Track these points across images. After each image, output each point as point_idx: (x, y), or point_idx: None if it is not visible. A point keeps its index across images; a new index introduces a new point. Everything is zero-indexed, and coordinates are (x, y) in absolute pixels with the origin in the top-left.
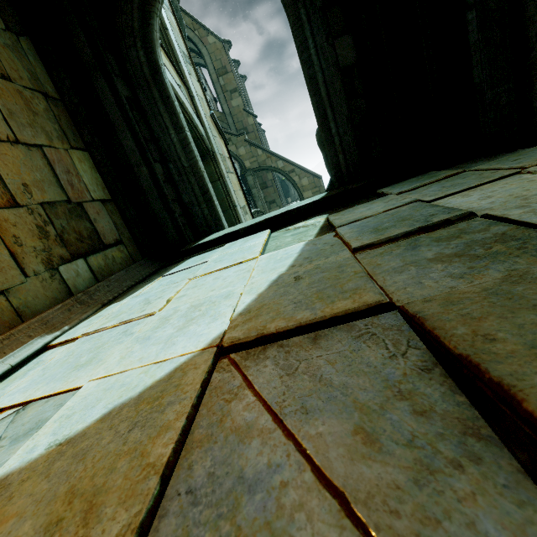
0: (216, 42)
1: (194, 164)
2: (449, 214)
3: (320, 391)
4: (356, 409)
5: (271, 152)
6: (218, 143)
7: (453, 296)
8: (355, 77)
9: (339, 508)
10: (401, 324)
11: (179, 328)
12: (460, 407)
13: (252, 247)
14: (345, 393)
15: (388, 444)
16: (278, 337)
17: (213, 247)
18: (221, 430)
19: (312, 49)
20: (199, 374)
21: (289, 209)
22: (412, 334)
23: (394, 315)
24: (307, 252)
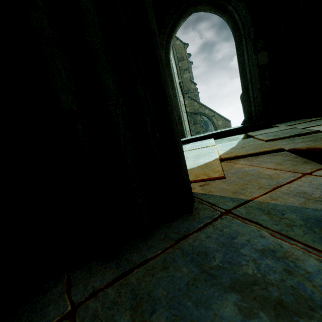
0: (180, 44)
1: (177, 105)
2: (309, 131)
3: (263, 162)
4: (275, 162)
5: (202, 104)
6: (180, 96)
7: (306, 145)
8: (266, 70)
9: (274, 170)
10: (288, 153)
11: (196, 158)
12: (304, 160)
13: (208, 143)
14: (271, 161)
15: (285, 164)
16: (242, 157)
17: (183, 144)
18: (234, 168)
19: (245, 57)
20: (217, 162)
21: (224, 130)
22: (291, 154)
23: (285, 152)
24: (242, 142)
